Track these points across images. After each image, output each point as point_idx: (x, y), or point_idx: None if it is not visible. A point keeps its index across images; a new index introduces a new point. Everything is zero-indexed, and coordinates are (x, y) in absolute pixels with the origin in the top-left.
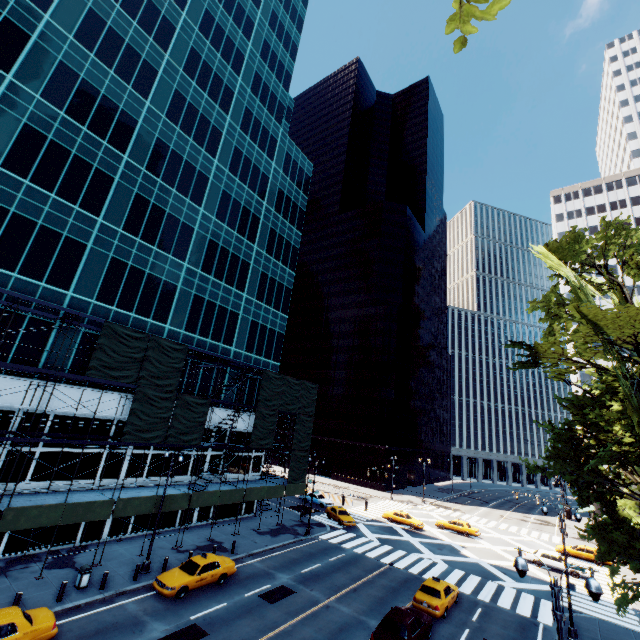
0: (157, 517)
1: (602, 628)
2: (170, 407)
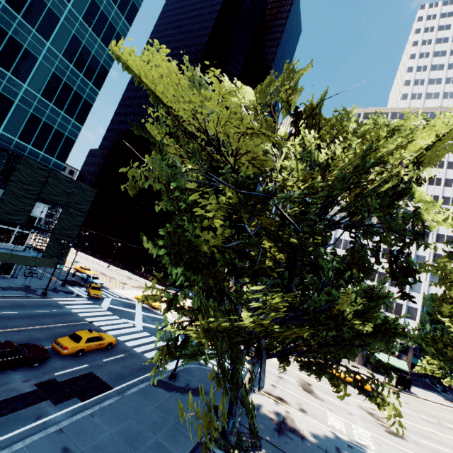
0: None
1: (207, 375)
2: None
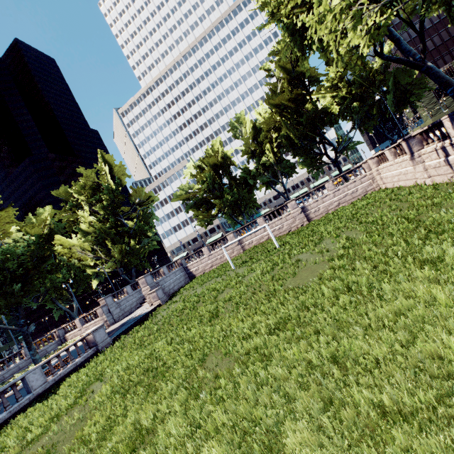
0: None
1: None
2: None
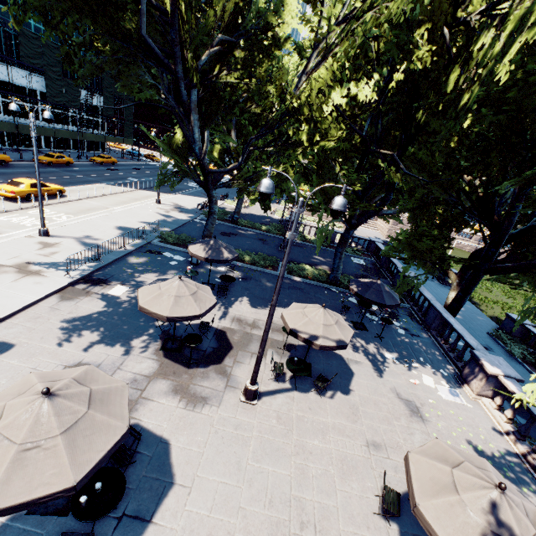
0: (78, 139)
1: None
2: (62, 85)
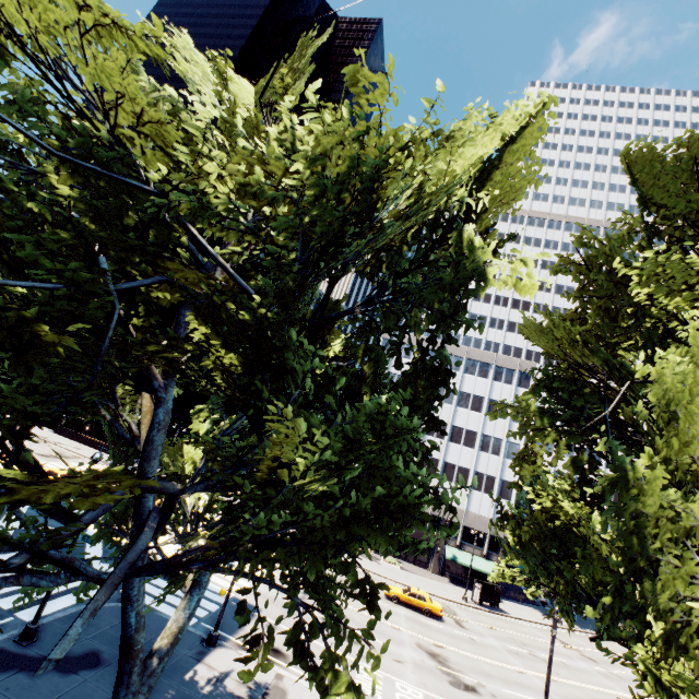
0: None
1: None
2: None
